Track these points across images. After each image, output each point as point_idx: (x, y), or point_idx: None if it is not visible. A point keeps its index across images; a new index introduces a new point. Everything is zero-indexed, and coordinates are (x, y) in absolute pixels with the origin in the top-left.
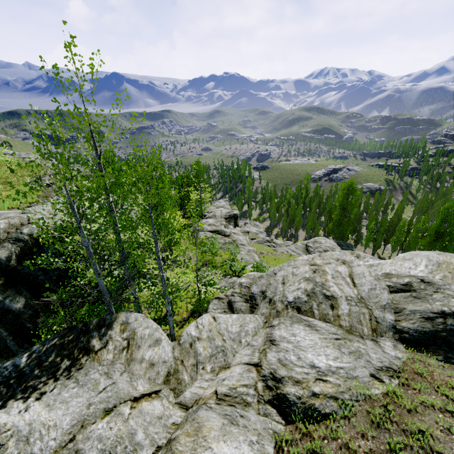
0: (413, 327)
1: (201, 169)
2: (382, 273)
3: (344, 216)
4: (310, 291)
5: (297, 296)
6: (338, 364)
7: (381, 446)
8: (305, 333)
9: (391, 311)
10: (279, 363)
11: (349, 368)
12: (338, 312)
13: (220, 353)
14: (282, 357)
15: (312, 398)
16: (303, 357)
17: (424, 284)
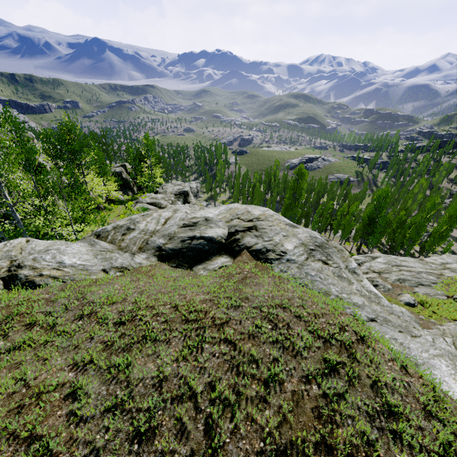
0: (171, 247)
1: (149, 144)
2: (192, 217)
3: (294, 200)
4: (120, 225)
5: (105, 227)
6: (83, 263)
7: (54, 297)
8: (79, 246)
9: (167, 238)
10: (32, 259)
11: (90, 265)
12: (125, 237)
13: (7, 259)
14: (39, 256)
15: (37, 277)
16: (58, 258)
17: (204, 221)
